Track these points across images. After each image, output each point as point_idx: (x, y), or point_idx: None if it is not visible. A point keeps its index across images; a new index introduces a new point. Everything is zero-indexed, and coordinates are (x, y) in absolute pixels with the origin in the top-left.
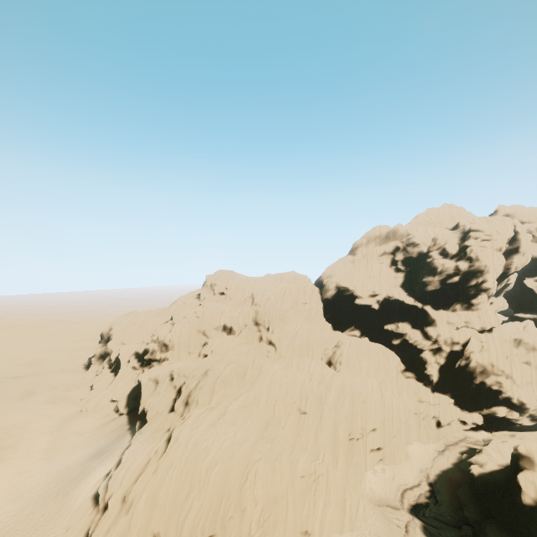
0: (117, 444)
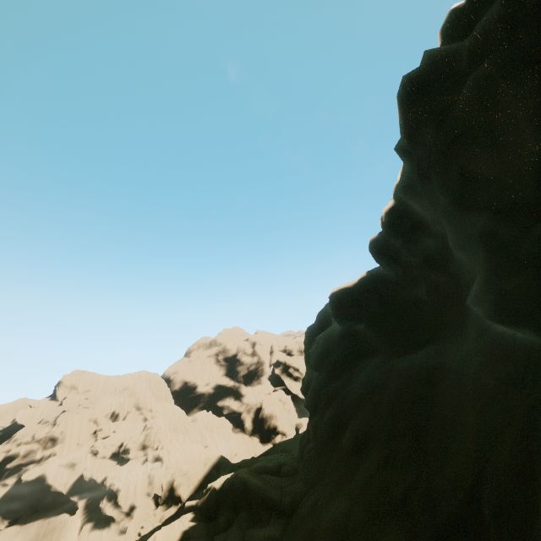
0: (59, 520)
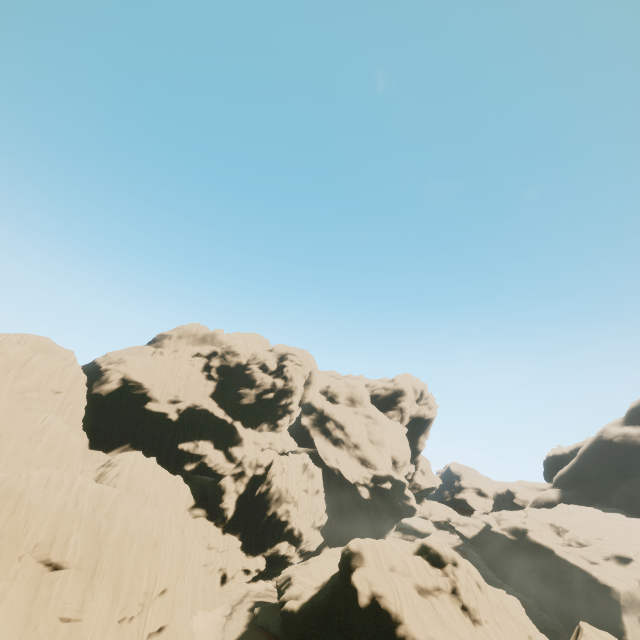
0: None
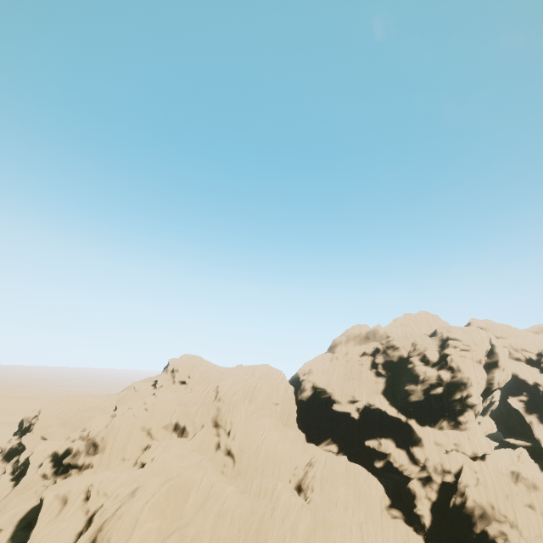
0: None
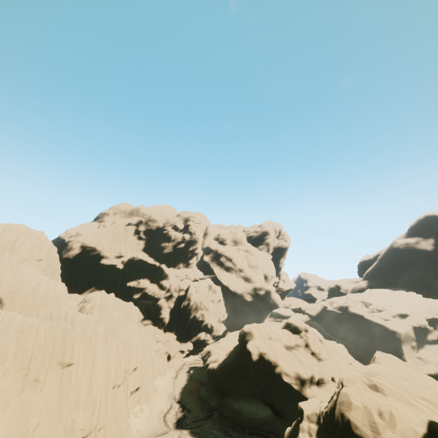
0: None
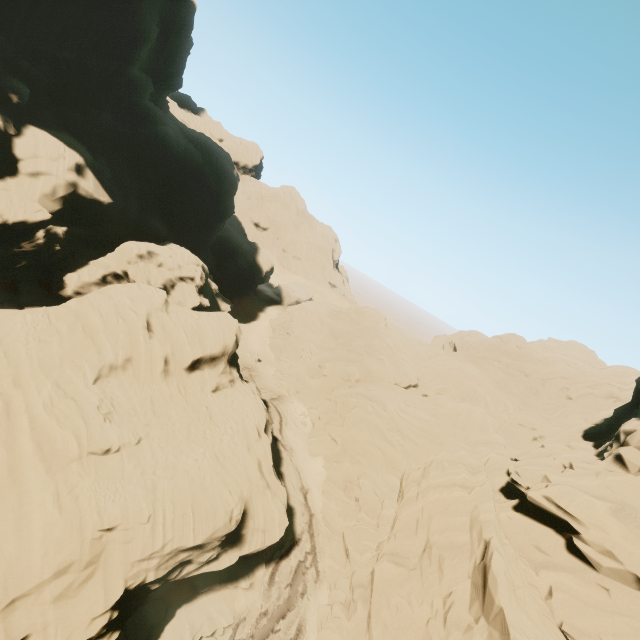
0: None
